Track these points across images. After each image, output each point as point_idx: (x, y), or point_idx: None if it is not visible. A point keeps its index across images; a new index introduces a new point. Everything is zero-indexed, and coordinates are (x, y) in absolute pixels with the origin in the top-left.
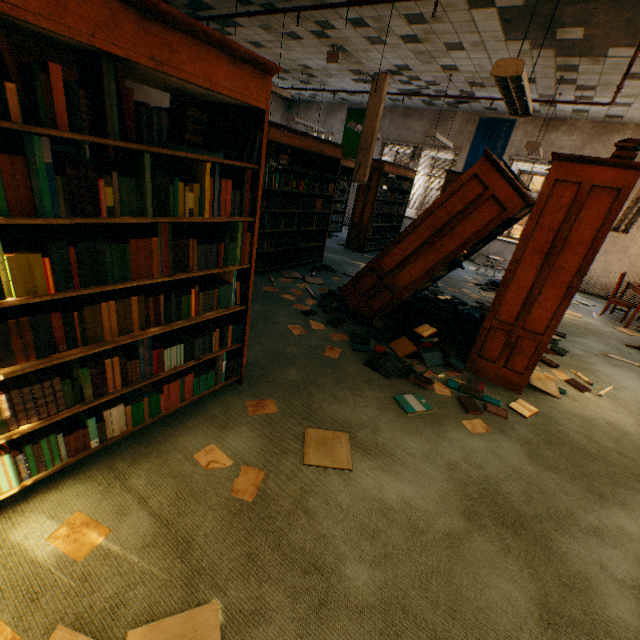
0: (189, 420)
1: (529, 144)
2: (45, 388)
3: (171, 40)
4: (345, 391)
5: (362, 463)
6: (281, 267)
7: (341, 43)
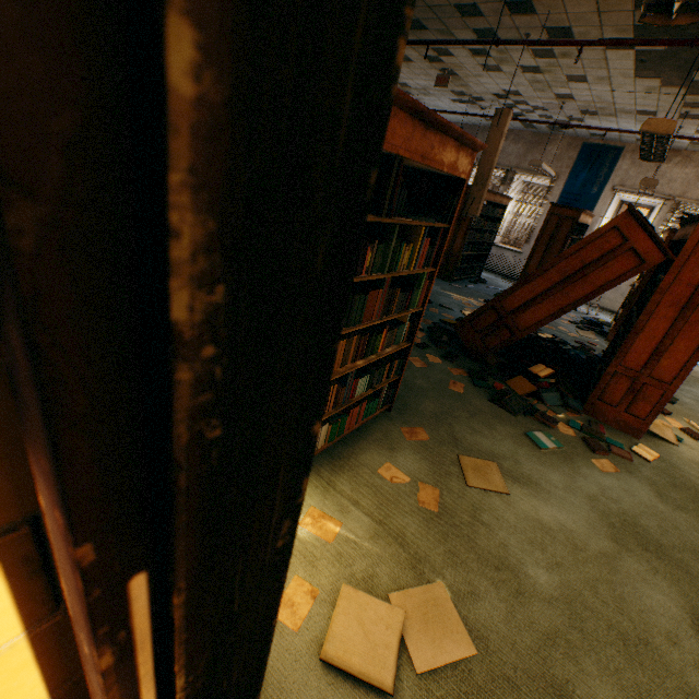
0: (361, 441)
1: (645, 181)
2: None
3: (433, 140)
4: (480, 424)
5: (515, 489)
6: None
7: (453, 68)
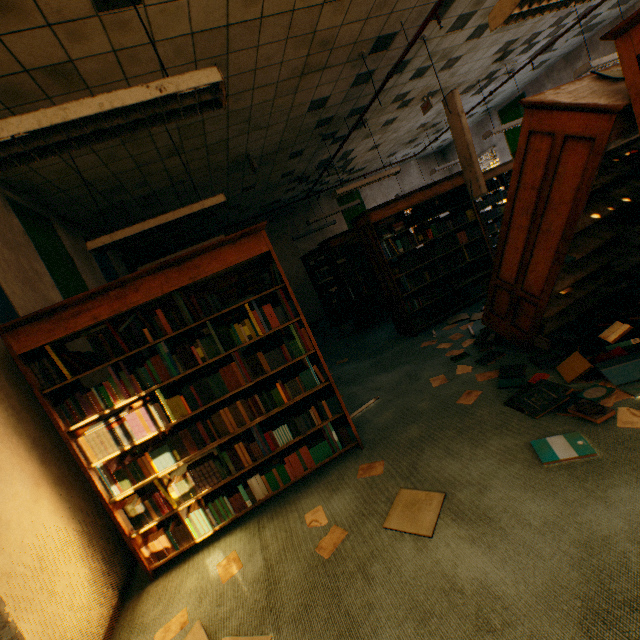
0: (313, 485)
1: None
2: (206, 467)
3: (196, 263)
4: (463, 443)
5: (447, 530)
6: (449, 314)
7: (426, 92)
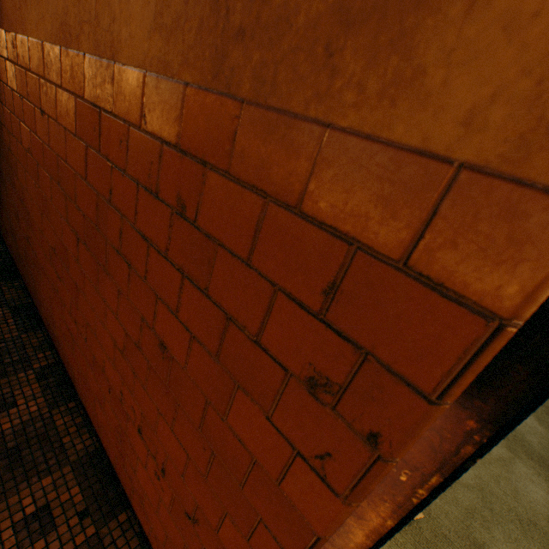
0: None
1: None
2: None
3: None
4: None
5: None
6: None
7: None
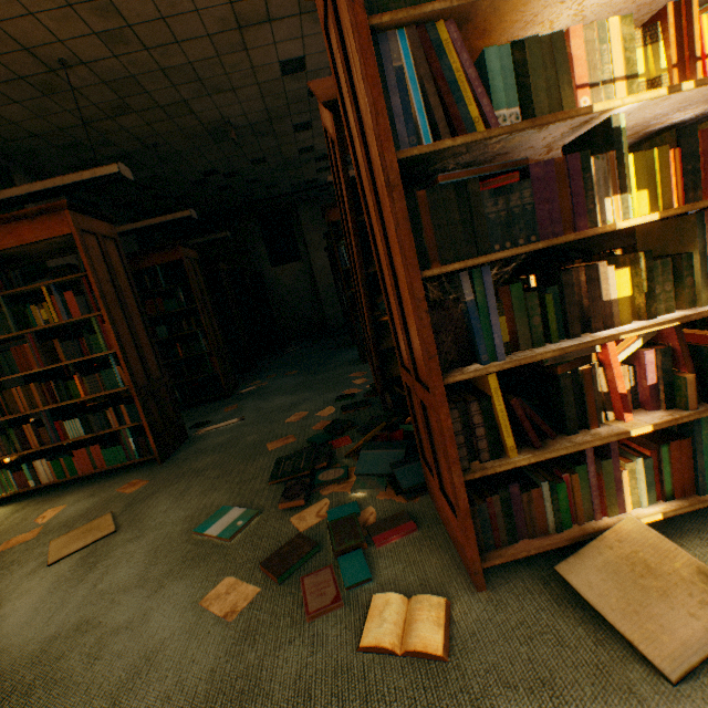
0: (94, 485)
1: None
2: None
3: None
4: (203, 487)
5: (65, 564)
6: None
7: None
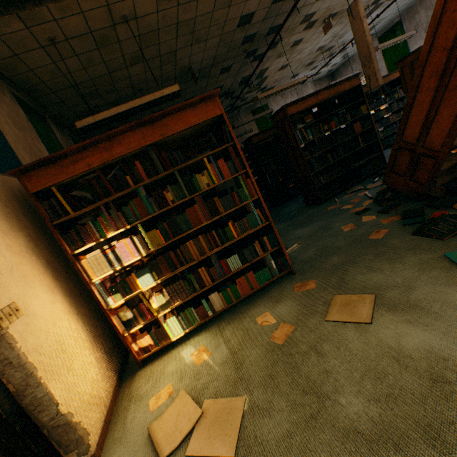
0: (258, 300)
1: None
2: (177, 285)
3: (164, 123)
4: (382, 262)
5: (383, 318)
6: (346, 188)
7: (327, 14)
